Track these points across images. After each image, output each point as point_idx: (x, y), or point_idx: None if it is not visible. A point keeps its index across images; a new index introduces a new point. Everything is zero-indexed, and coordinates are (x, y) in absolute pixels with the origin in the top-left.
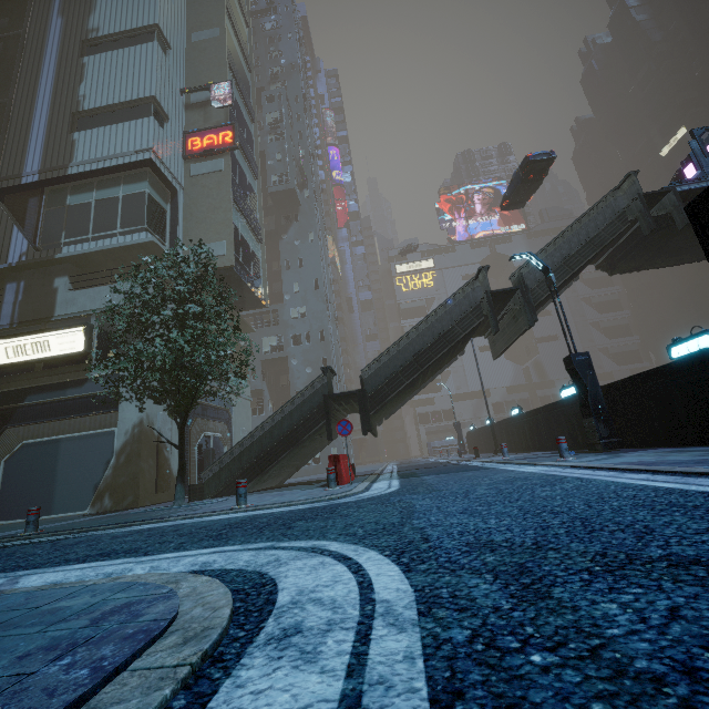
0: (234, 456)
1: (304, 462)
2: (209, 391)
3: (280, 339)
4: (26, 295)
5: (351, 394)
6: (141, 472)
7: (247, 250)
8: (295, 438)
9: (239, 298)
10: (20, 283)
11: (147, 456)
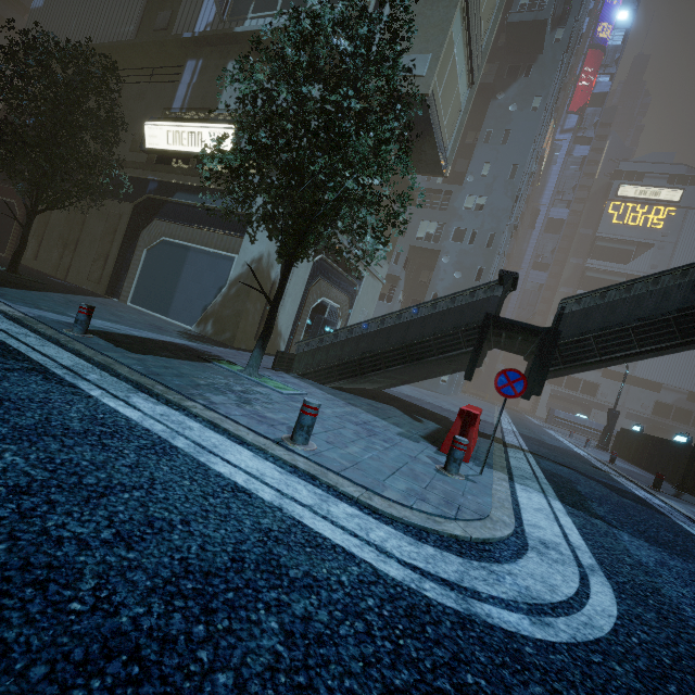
0: (337, 341)
1: (413, 379)
2: (333, 245)
3: (440, 228)
4: (200, 77)
5: (531, 330)
6: (245, 312)
7: (452, 86)
8: (418, 352)
9: (417, 153)
10: (199, 61)
11: (256, 299)
